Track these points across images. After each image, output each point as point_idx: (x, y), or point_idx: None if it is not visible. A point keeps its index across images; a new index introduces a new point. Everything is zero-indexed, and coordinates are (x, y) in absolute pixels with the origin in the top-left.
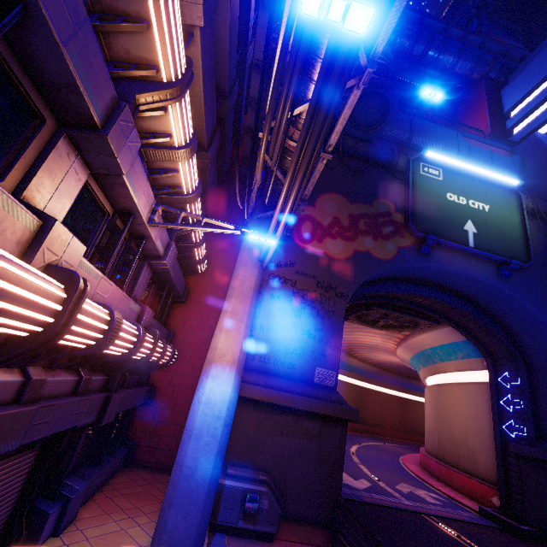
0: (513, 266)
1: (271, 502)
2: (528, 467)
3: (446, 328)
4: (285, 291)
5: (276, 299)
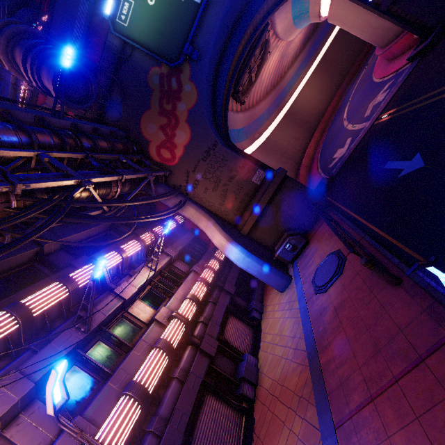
0: None
1: (293, 239)
2: (401, 3)
3: (275, 13)
4: (204, 183)
5: (207, 191)
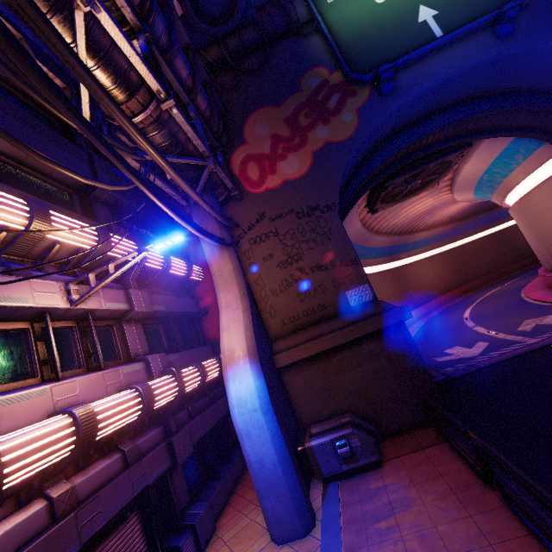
0: (509, 13)
1: (360, 438)
2: None
3: (483, 143)
4: (273, 246)
5: (269, 259)
